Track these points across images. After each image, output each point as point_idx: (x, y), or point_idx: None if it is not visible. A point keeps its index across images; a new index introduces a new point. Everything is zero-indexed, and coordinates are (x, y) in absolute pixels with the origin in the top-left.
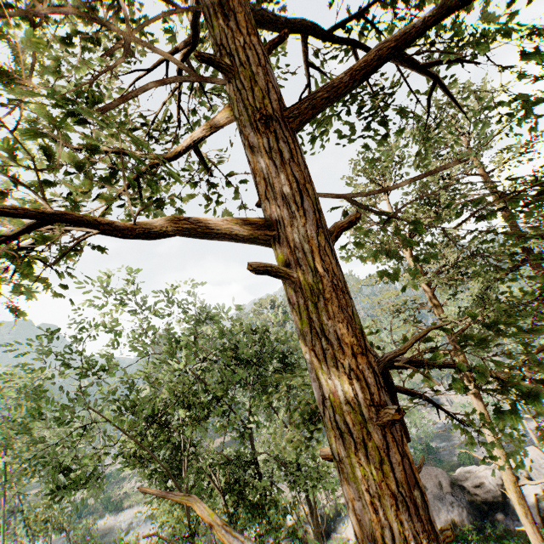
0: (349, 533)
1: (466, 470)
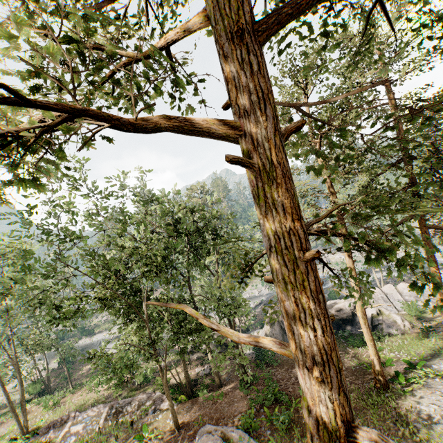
0: None
1: (332, 302)
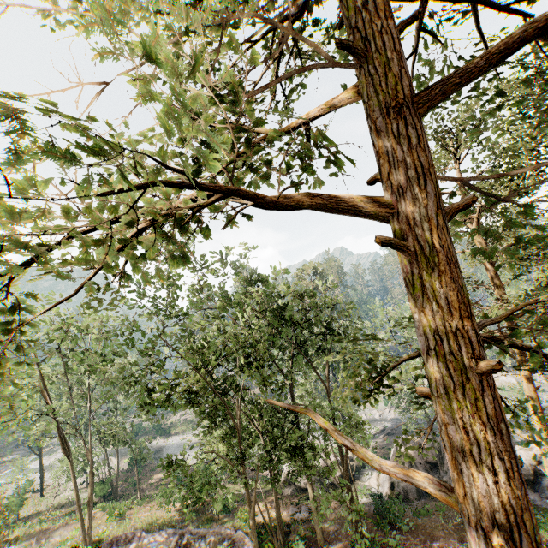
0: (372, 483)
1: None
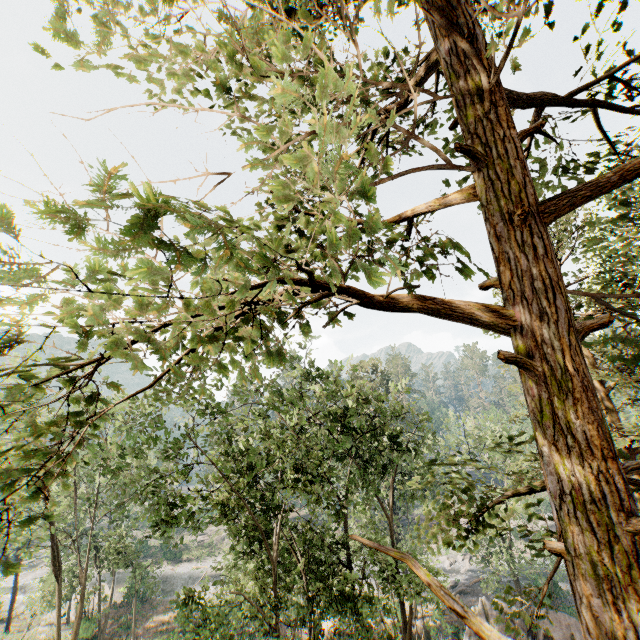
0: None
1: None
